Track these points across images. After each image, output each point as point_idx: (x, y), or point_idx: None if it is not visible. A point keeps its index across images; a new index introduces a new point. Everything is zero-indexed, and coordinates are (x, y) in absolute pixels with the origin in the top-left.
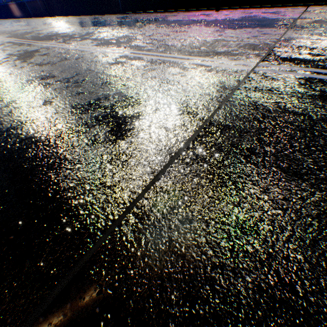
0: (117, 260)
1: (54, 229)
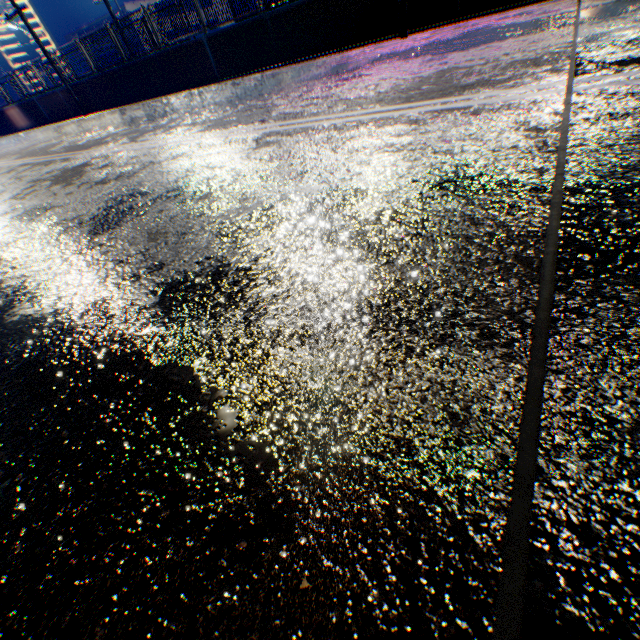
0: (622, 554)
1: (355, 499)
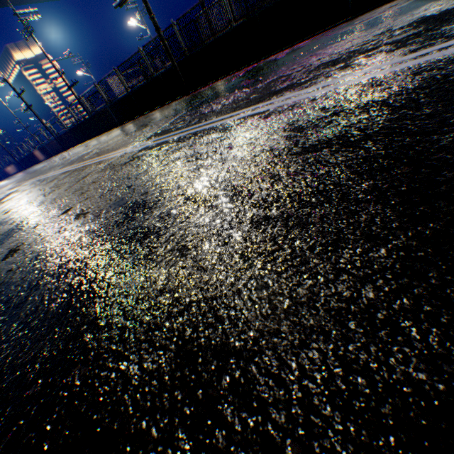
0: None
1: None
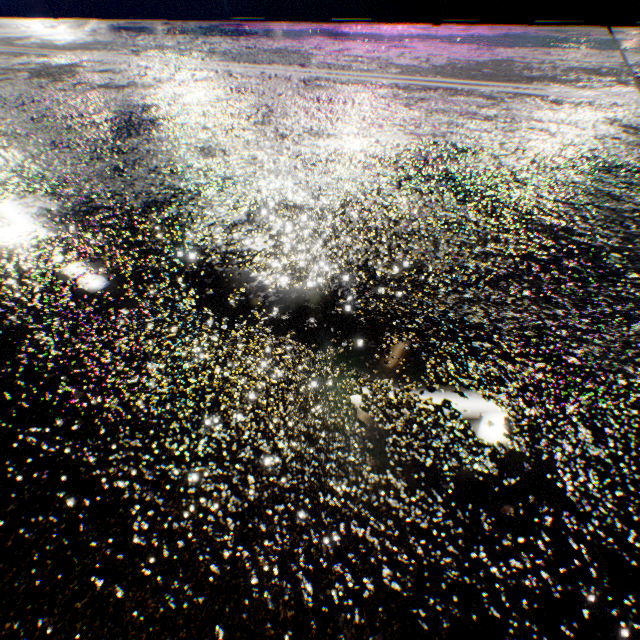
0: None
1: (633, 465)
